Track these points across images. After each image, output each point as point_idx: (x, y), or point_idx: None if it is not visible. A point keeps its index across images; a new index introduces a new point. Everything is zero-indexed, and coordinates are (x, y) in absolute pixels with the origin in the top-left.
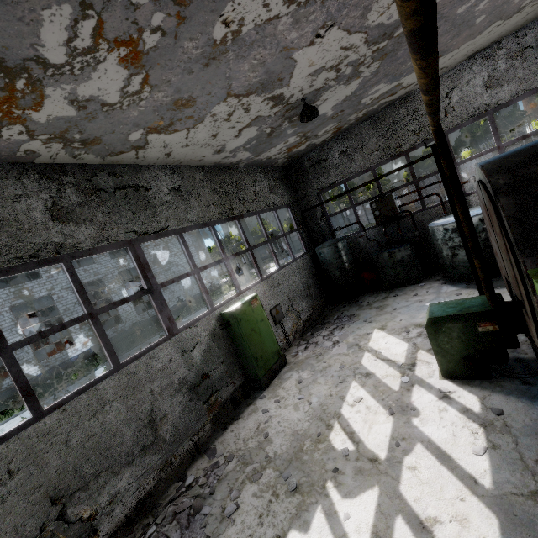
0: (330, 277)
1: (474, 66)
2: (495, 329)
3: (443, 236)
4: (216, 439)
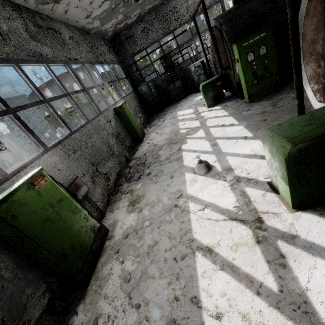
0: (148, 102)
1: None
2: (221, 83)
3: (194, 70)
4: (133, 157)
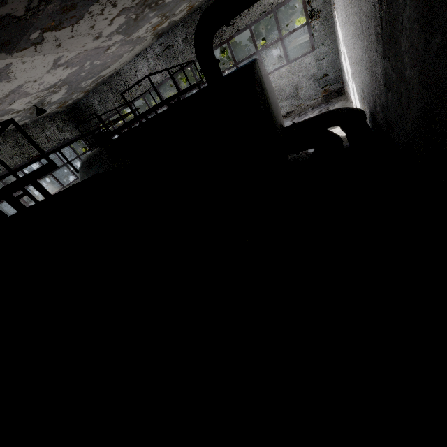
0: None
1: (141, 61)
2: None
3: None
4: None
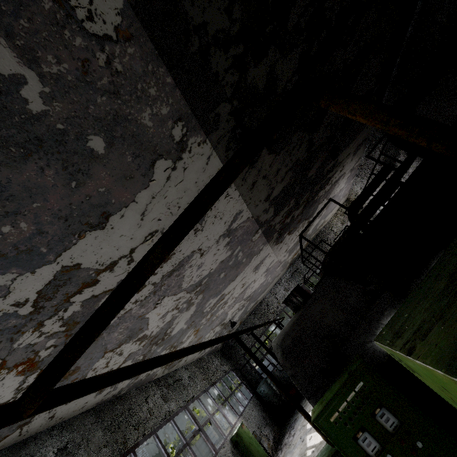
0: (273, 405)
1: (278, 286)
2: None
3: None
4: None
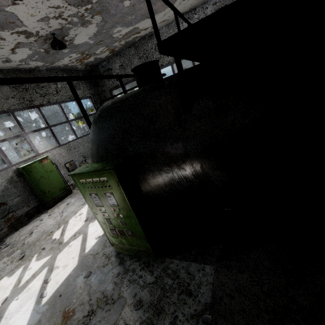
0: None
1: (184, 22)
2: None
3: None
4: (9, 236)
